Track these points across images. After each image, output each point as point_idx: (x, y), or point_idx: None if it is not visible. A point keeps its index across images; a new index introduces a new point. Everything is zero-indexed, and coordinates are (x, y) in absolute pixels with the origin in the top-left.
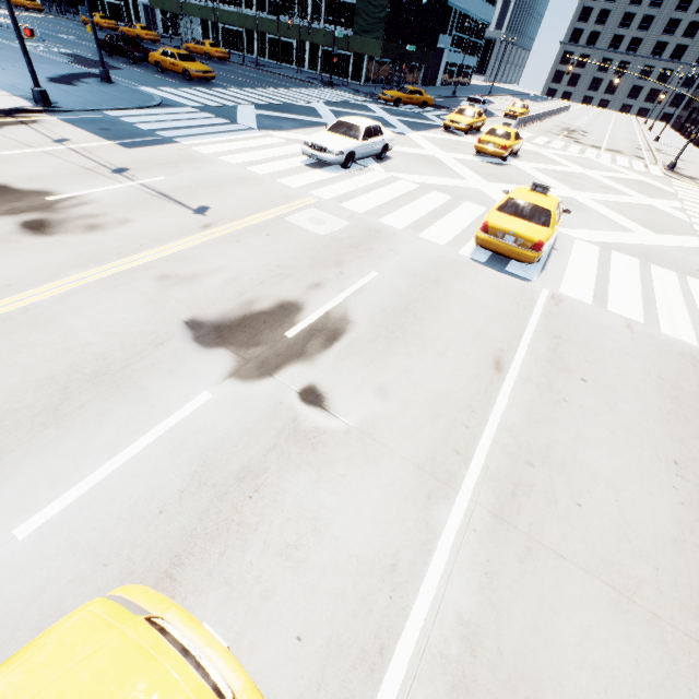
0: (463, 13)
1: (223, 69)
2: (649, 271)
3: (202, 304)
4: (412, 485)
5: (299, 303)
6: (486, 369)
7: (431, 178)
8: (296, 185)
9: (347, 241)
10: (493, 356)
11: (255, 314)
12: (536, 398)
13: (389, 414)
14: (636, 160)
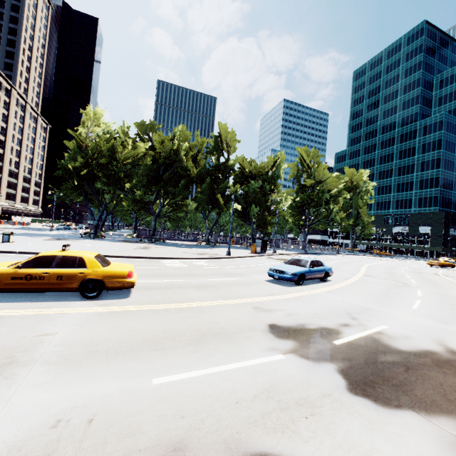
0: None
1: None
2: None
3: None
4: None
5: None
6: None
7: None
8: None
9: None
10: None
11: None
12: None
13: None
14: None
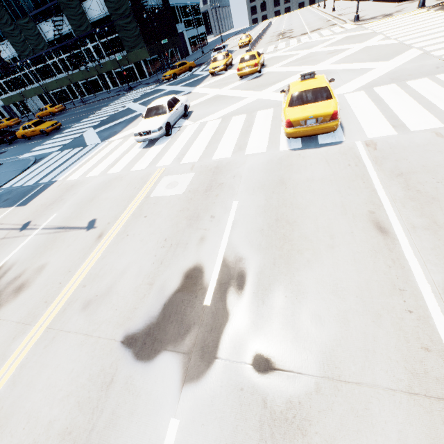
0: (181, 6)
1: (64, 116)
2: (409, 87)
3: (126, 313)
4: (422, 425)
5: (198, 264)
6: (375, 238)
7: (225, 109)
8: (144, 166)
9: (201, 188)
10: (370, 222)
11: (170, 297)
12: (436, 241)
13: (338, 340)
14: (332, 27)
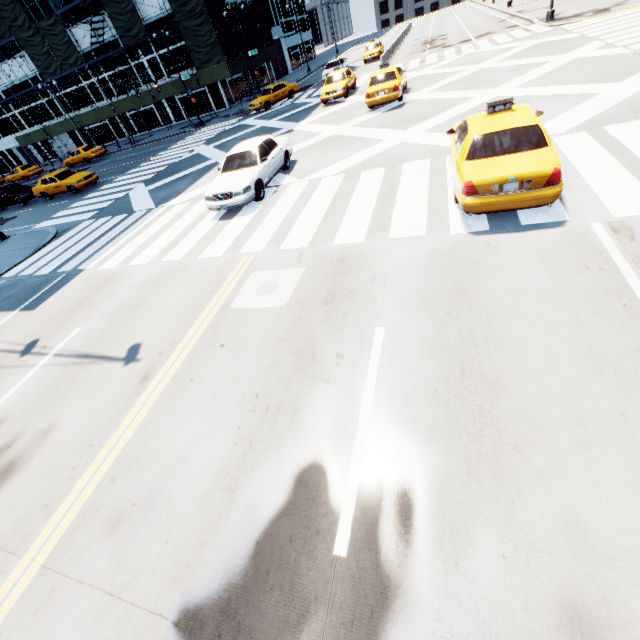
0: (279, 0)
1: (104, 164)
2: None
3: (185, 553)
4: None
5: (318, 456)
6: None
7: (349, 159)
8: (221, 251)
9: (317, 298)
10: None
11: (268, 527)
12: None
13: None
14: (511, 30)
